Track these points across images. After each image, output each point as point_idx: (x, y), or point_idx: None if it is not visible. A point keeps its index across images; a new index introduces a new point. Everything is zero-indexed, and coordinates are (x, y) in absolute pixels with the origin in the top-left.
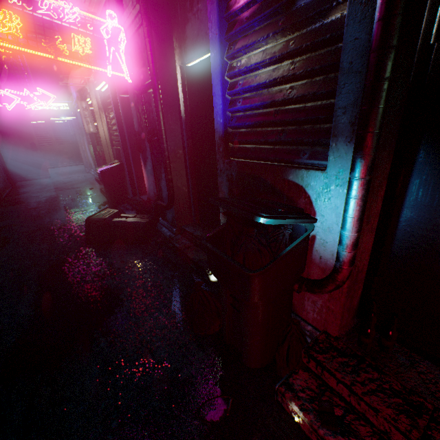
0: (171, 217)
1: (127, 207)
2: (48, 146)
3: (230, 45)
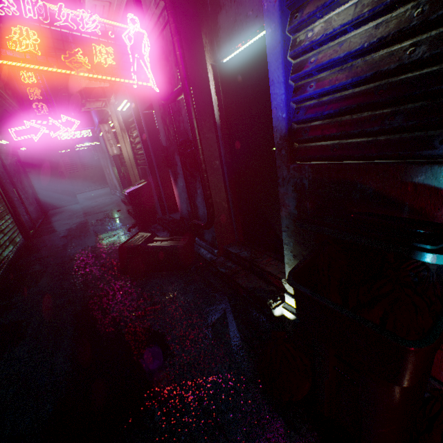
0: (210, 237)
1: (158, 227)
2: (75, 172)
3: (294, 13)
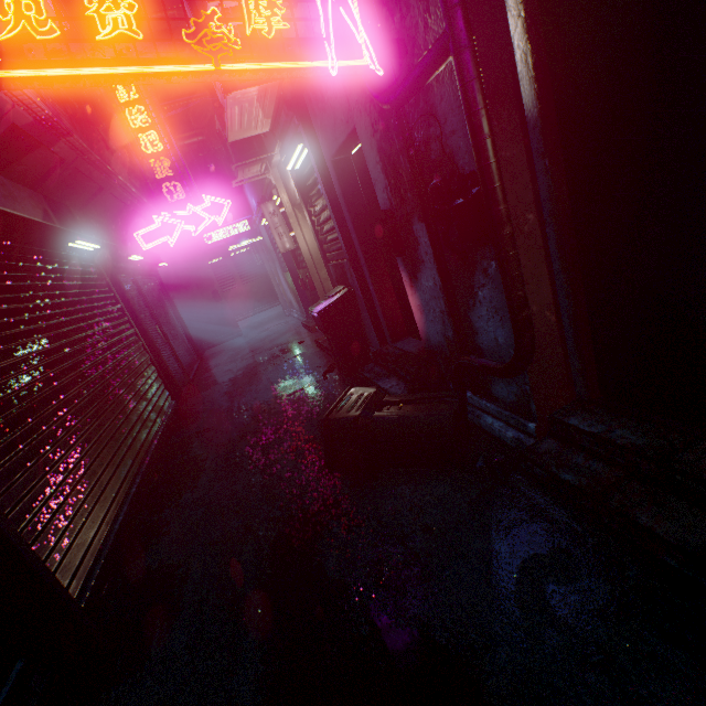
0: (513, 393)
1: (376, 370)
2: (232, 290)
3: None
